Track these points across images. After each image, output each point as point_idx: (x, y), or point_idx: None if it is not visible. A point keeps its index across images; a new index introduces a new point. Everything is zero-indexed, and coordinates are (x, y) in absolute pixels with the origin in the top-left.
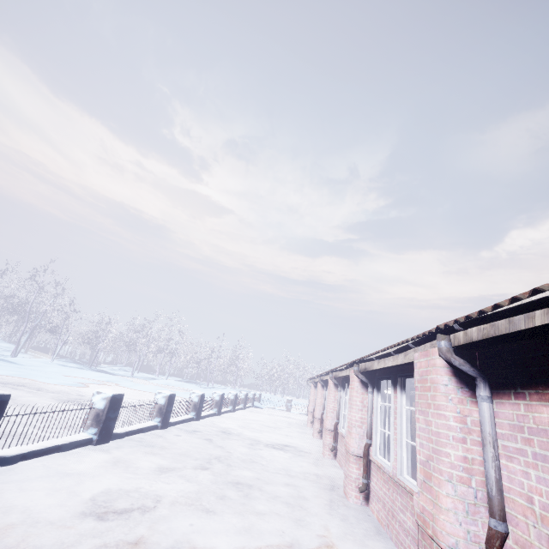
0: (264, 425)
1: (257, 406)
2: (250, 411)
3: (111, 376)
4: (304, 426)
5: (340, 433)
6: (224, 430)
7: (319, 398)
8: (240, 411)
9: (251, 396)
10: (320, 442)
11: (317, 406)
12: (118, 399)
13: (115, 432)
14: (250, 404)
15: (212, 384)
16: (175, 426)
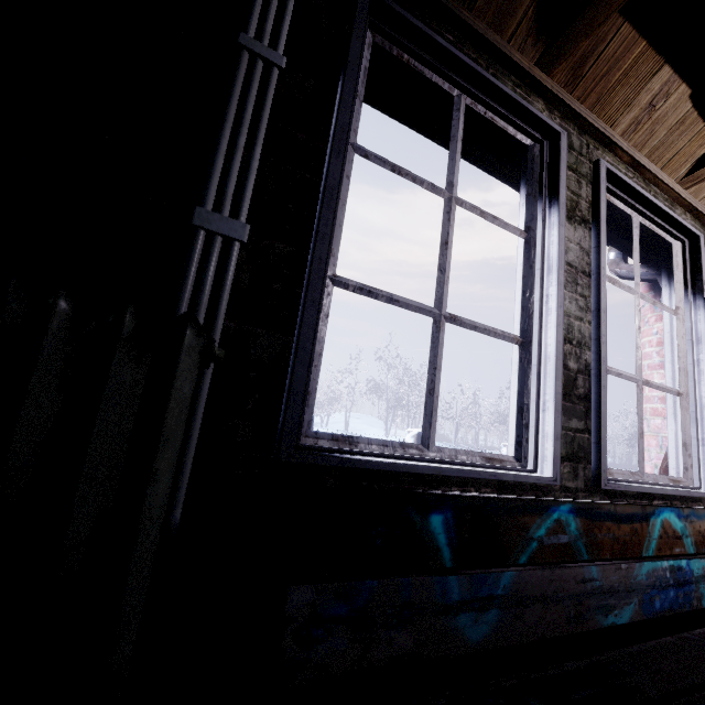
0: None
1: None
2: None
3: None
4: None
5: None
6: None
7: None
8: None
9: None
10: None
11: None
12: None
13: None
14: None
15: None
16: None
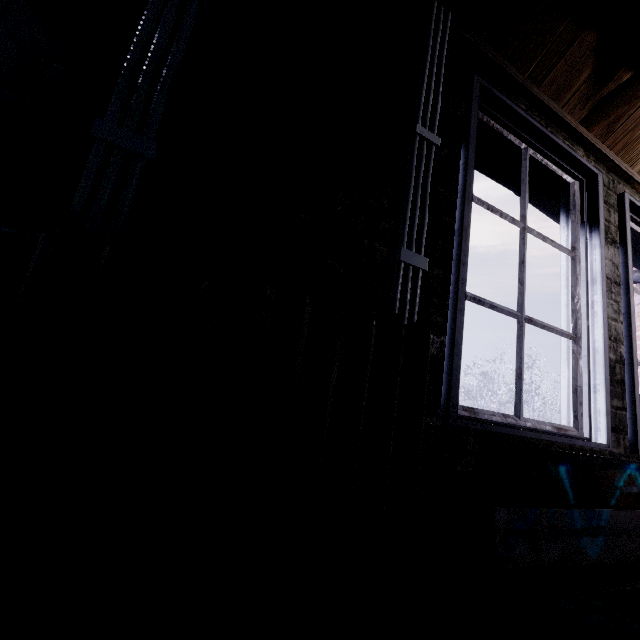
0: None
1: None
2: None
3: None
4: None
5: None
6: None
7: None
8: None
9: None
10: None
11: None
12: None
13: None
14: None
15: None
16: None
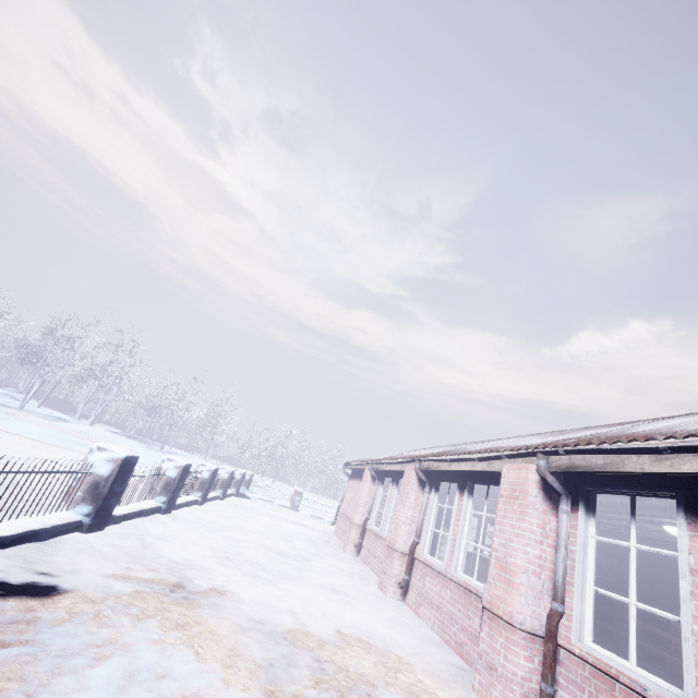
0: (270, 546)
1: (244, 494)
2: (232, 504)
3: None
4: (339, 551)
5: (606, 668)
6: (171, 573)
7: (410, 507)
8: (215, 502)
9: (238, 477)
10: (406, 611)
11: (404, 524)
12: None
13: None
14: (234, 490)
15: (169, 447)
16: None
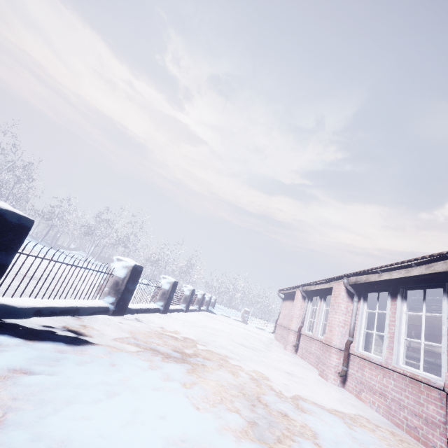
0: (233, 340)
1: (212, 311)
2: (205, 315)
3: (54, 250)
4: (281, 349)
5: None
6: (168, 346)
7: (342, 314)
8: (194, 313)
9: (207, 299)
10: (348, 395)
11: (338, 326)
12: None
13: None
14: (205, 307)
15: None
16: (32, 320)
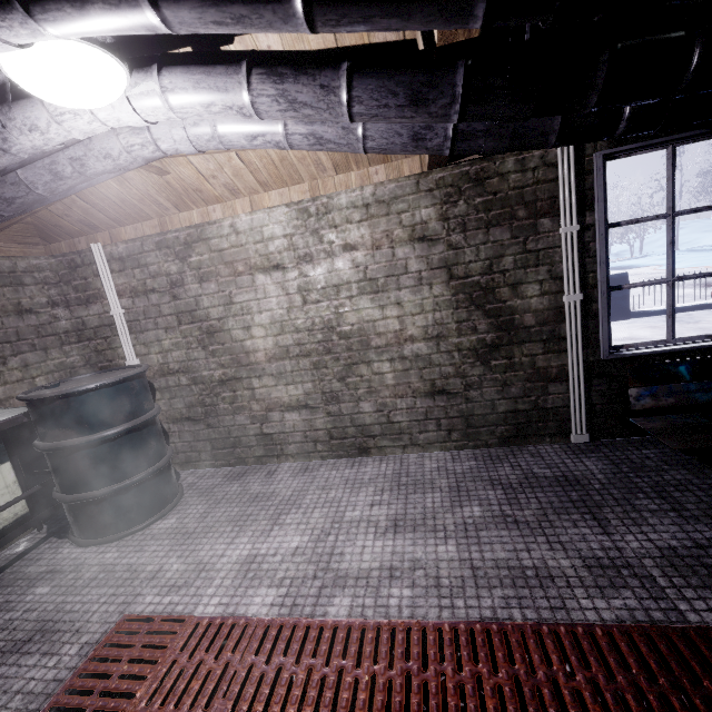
0: None
1: None
2: None
3: None
4: None
5: None
6: None
7: None
8: None
9: None
10: None
11: None
12: (618, 279)
13: (644, 311)
14: None
15: None
16: None
